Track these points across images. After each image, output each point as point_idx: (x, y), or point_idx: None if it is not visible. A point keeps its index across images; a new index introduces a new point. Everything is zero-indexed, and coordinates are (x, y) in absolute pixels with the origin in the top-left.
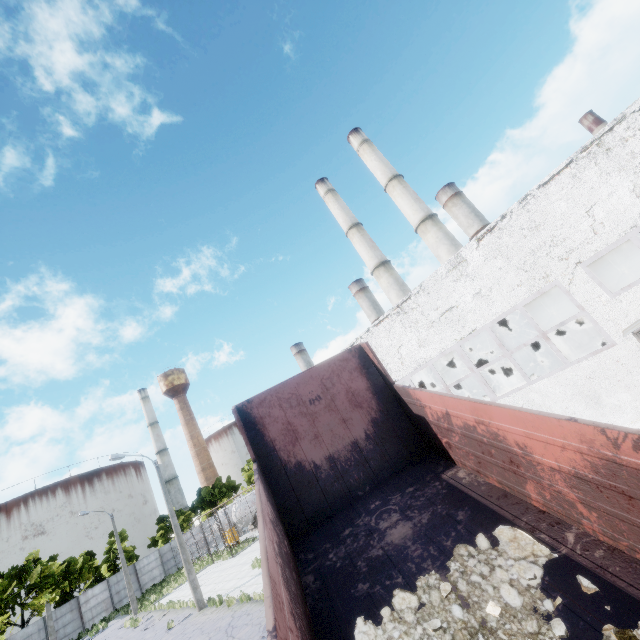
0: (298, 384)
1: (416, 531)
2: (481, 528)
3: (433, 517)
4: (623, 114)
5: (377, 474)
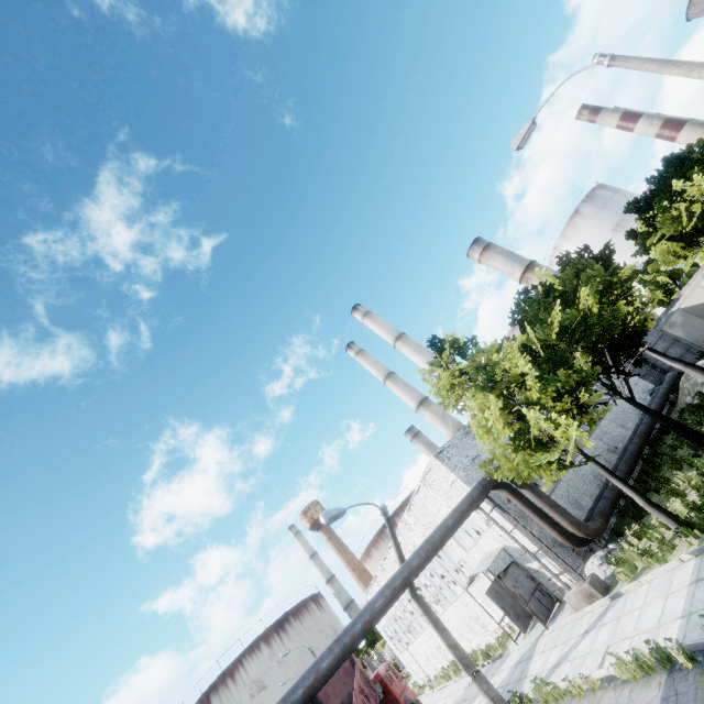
0: None
1: None
2: None
3: None
4: (426, 471)
5: None
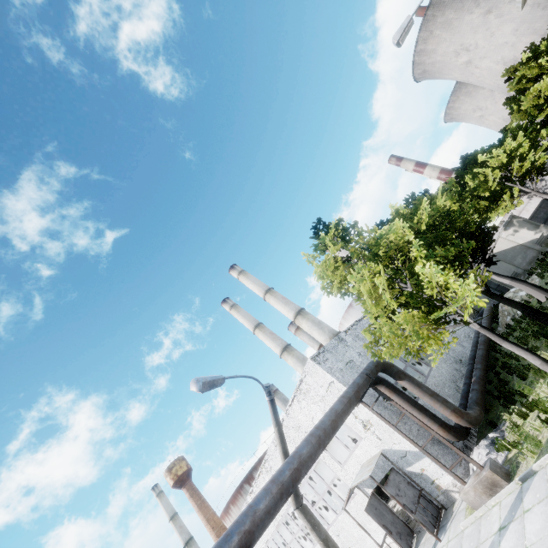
0: None
1: None
2: None
3: None
4: (301, 377)
5: None
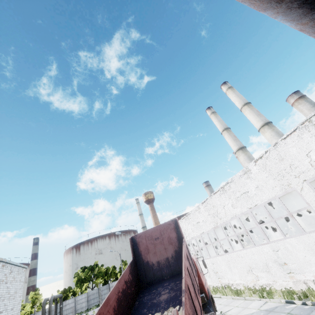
0: (152, 231)
1: (167, 298)
2: (181, 304)
3: (174, 295)
4: None
5: (173, 272)
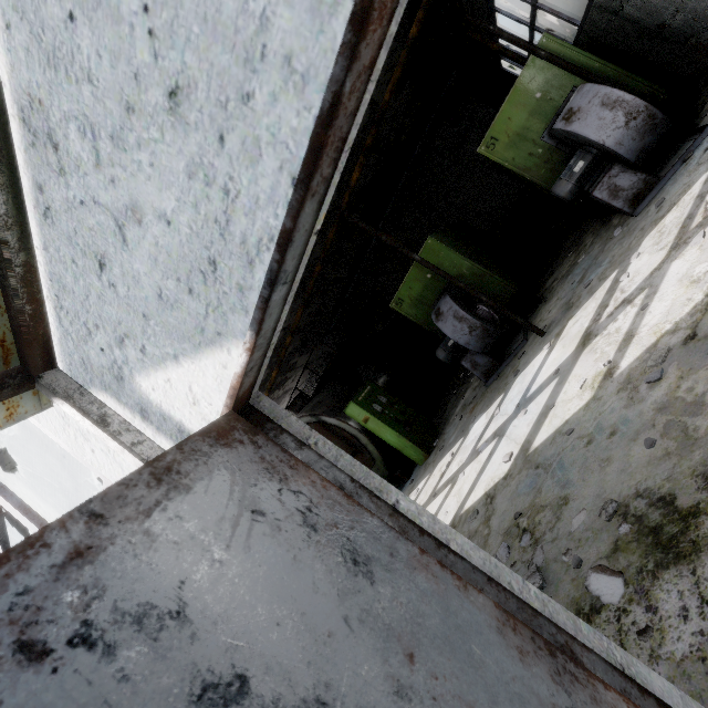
0: None
1: None
2: None
3: None
4: None
5: None
